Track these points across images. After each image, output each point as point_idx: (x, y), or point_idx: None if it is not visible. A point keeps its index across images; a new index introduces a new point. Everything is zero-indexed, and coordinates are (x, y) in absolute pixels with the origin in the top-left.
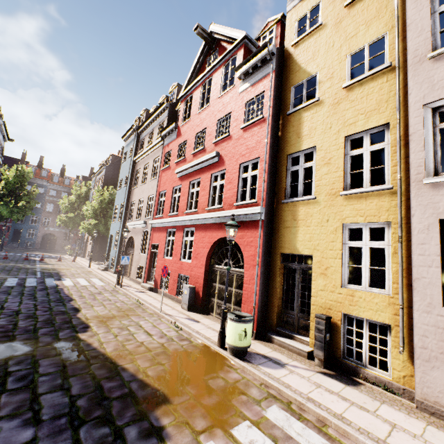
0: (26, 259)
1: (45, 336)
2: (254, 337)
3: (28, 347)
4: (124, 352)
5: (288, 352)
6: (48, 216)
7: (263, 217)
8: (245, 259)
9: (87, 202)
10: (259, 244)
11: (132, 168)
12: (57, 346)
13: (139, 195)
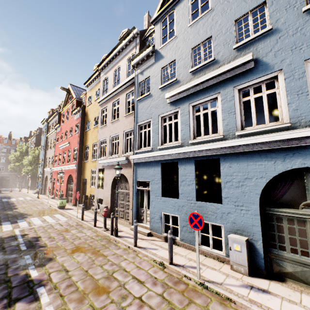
0: None
1: (2, 211)
2: (74, 206)
3: None
4: (26, 211)
5: (80, 207)
6: (2, 165)
7: (77, 167)
8: (74, 182)
9: (25, 157)
10: (76, 176)
11: (46, 140)
12: (6, 212)
13: (49, 155)
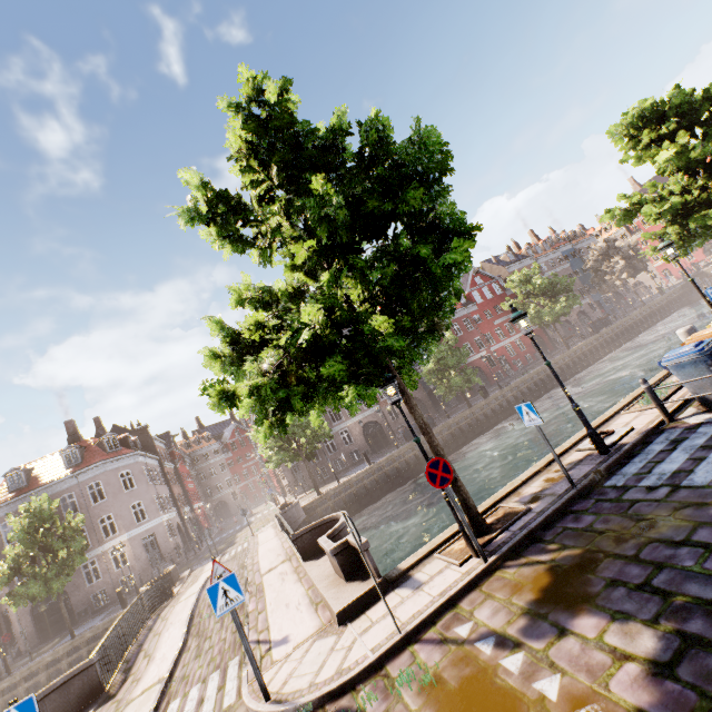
0: None
1: None
2: None
3: None
4: None
5: None
6: None
7: None
8: None
9: None
10: None
11: None
12: None
13: None
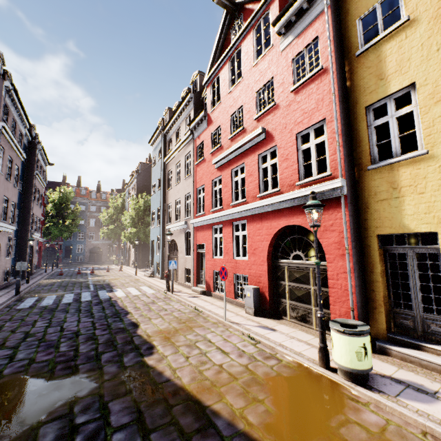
0: (79, 273)
1: (109, 364)
2: None
3: (93, 382)
4: (205, 383)
5: (421, 369)
6: (92, 231)
7: (346, 192)
8: (325, 249)
9: (125, 212)
10: (346, 227)
11: (163, 170)
12: (125, 378)
13: (175, 196)
